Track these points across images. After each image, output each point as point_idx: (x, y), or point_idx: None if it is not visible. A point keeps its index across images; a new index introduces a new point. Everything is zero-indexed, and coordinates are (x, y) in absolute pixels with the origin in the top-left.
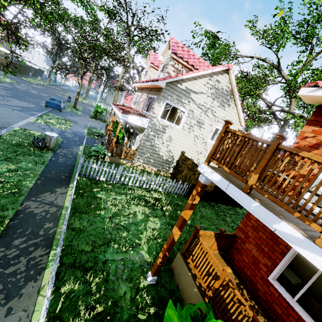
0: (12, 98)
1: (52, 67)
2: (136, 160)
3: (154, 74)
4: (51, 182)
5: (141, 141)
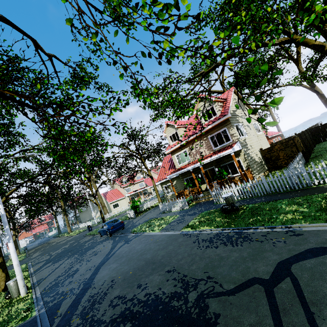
0: (86, 252)
1: (14, 234)
2: (255, 175)
3: (182, 131)
4: (313, 191)
5: (246, 159)
